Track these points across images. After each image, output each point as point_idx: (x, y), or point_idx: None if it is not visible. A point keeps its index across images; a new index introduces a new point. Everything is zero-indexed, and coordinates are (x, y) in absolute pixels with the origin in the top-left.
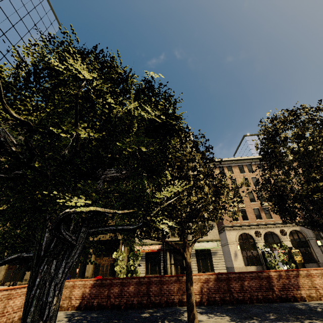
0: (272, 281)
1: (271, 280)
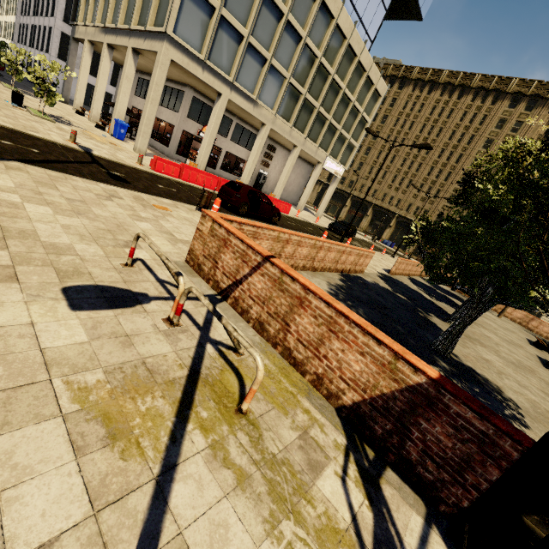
0: None
1: None
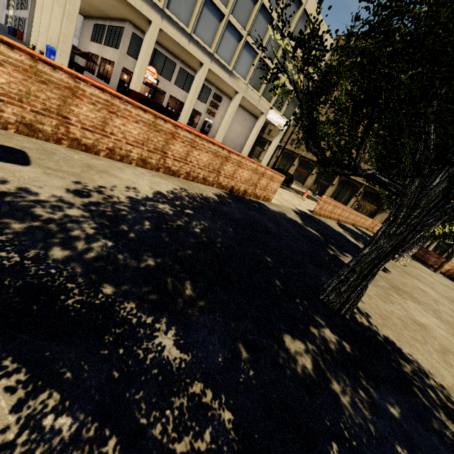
0: None
1: None
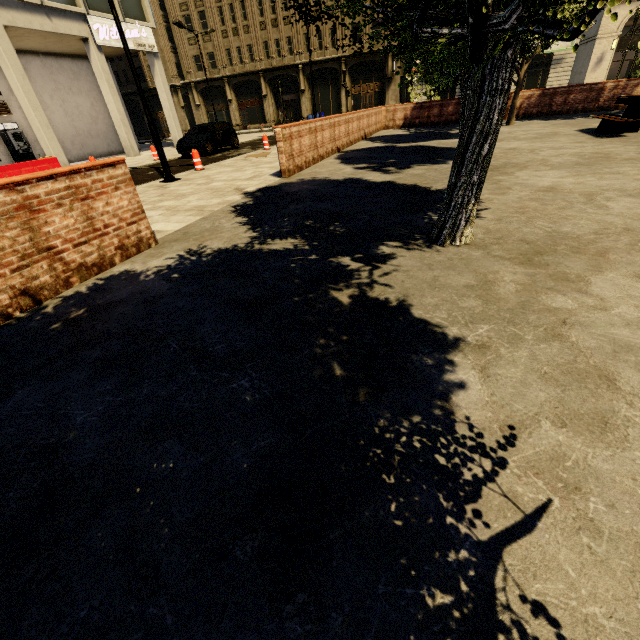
0: (602, 93)
1: (603, 92)
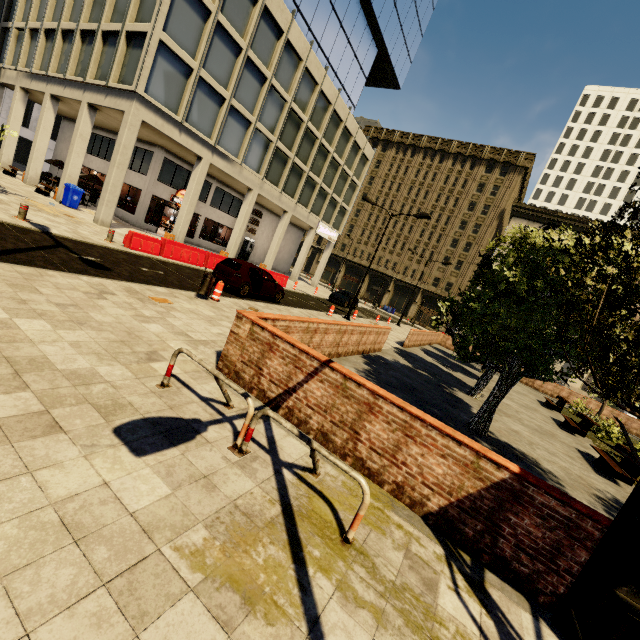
0: (562, 392)
1: (562, 391)
